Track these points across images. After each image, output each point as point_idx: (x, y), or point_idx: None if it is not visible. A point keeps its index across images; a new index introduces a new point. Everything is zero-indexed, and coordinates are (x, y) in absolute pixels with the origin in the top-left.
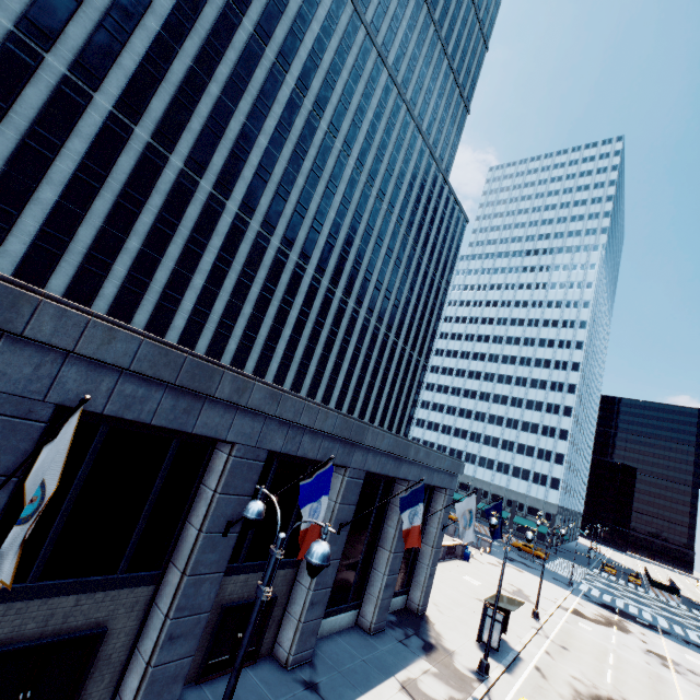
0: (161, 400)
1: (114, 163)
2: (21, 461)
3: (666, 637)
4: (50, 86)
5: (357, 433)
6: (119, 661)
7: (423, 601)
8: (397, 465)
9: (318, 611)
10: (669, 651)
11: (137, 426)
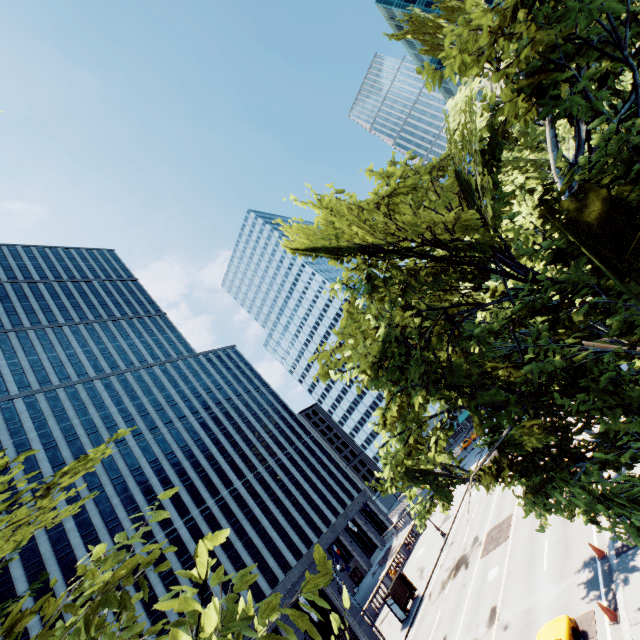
0: None
1: None
2: None
3: None
4: None
5: None
6: None
7: None
8: None
9: None
10: None
11: None
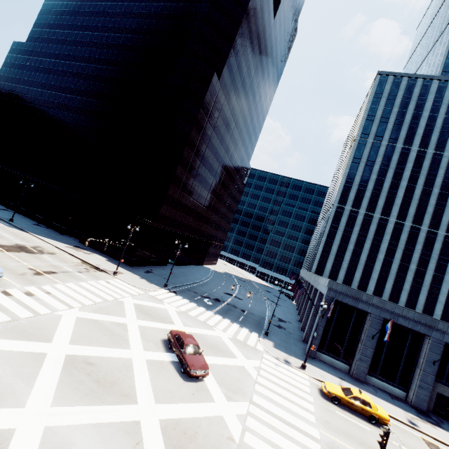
0: None
1: (399, 238)
2: (440, 352)
3: None
4: (376, 223)
5: None
6: None
7: None
8: None
9: None
10: None
11: None
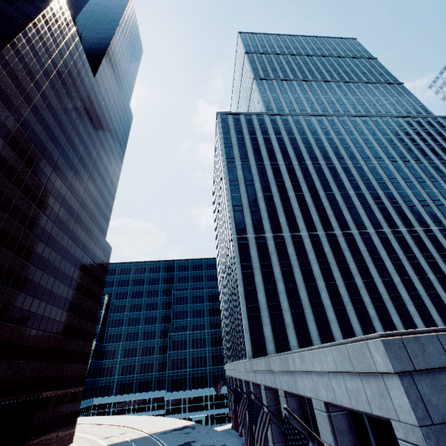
0: None
1: (324, 252)
2: None
3: None
4: (291, 243)
5: None
6: None
7: None
8: None
9: None
10: None
11: None
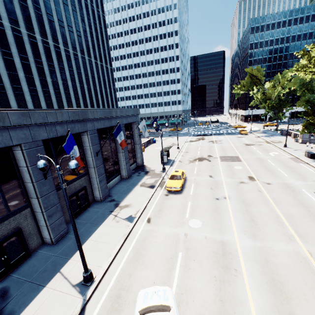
0: None
1: None
2: None
3: (214, 135)
4: None
5: (82, 115)
6: (35, 232)
7: (142, 161)
8: (110, 121)
9: (104, 182)
10: (215, 139)
11: None
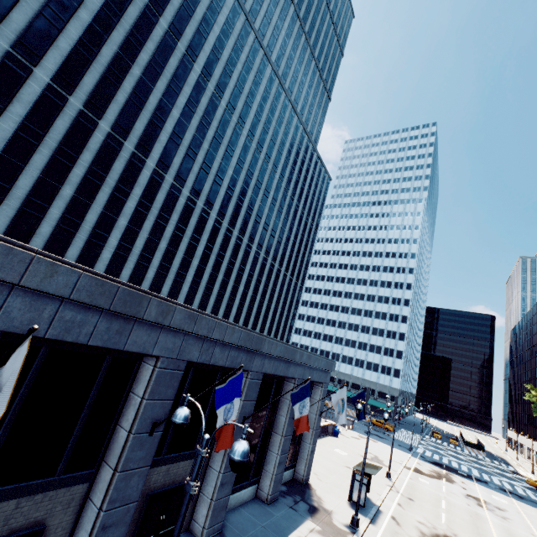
0: (97, 324)
1: (51, 125)
2: None
3: (478, 483)
4: None
5: (256, 343)
6: None
7: (307, 472)
8: (287, 367)
9: (227, 490)
10: (482, 494)
11: (74, 346)
